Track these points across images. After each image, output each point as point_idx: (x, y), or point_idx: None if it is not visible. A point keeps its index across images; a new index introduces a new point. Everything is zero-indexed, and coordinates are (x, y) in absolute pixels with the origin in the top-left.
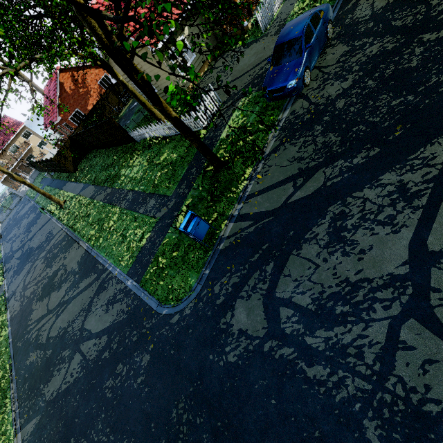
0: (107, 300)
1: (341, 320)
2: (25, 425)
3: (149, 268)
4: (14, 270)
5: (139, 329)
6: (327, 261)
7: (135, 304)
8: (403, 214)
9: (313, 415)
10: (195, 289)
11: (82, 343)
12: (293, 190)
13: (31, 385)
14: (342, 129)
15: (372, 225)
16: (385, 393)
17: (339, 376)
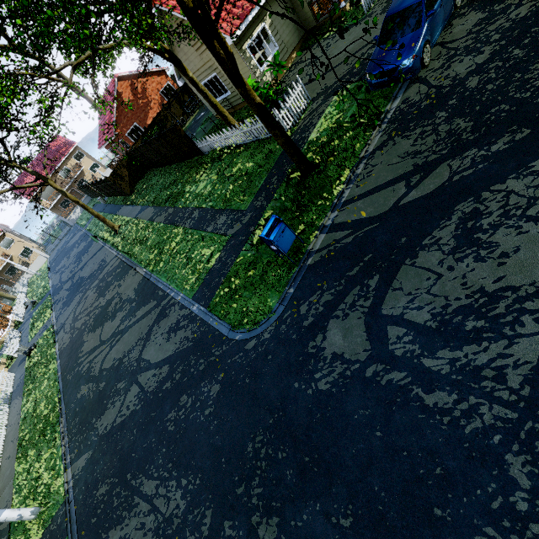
0: (169, 328)
1: (473, 338)
2: (76, 460)
3: (219, 290)
4: (64, 302)
5: (207, 357)
6: (454, 270)
7: (202, 331)
8: None
9: (433, 449)
10: (276, 311)
11: (139, 374)
12: (405, 190)
13: (82, 419)
14: (475, 112)
15: (519, 222)
16: (538, 422)
17: (470, 404)
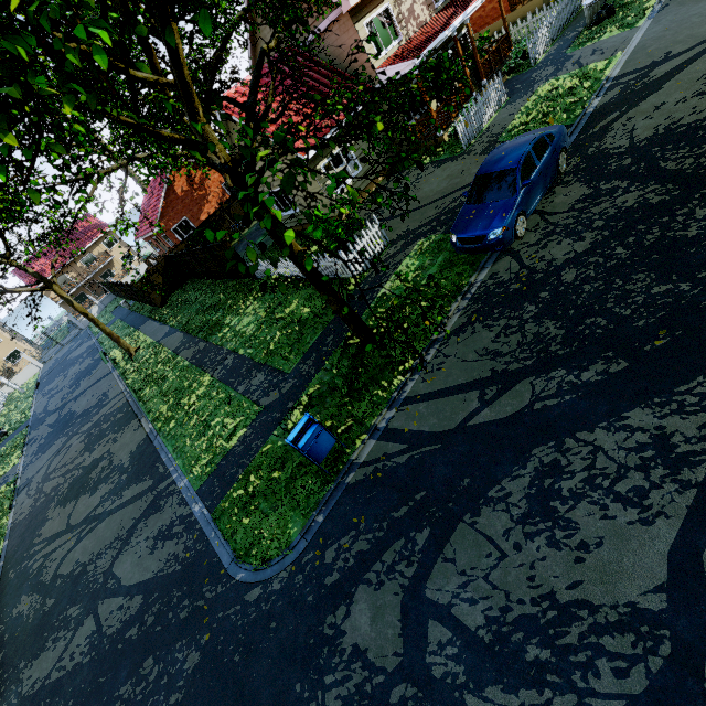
0: (158, 531)
1: (534, 677)
2: None
3: (232, 489)
4: (40, 444)
5: (194, 597)
6: (521, 550)
7: (197, 550)
8: (661, 490)
9: None
10: (296, 547)
11: (102, 600)
12: (478, 405)
13: (8, 656)
14: (568, 318)
15: (606, 499)
16: None
17: None
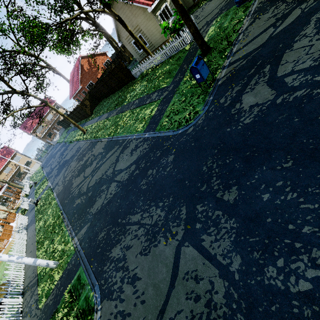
0: (131, 150)
1: None
2: (79, 231)
3: (161, 120)
4: (55, 175)
5: (161, 148)
6: None
7: (154, 141)
8: None
9: None
10: (203, 110)
11: (115, 177)
12: (274, 29)
13: (79, 213)
14: None
15: None
16: None
17: None
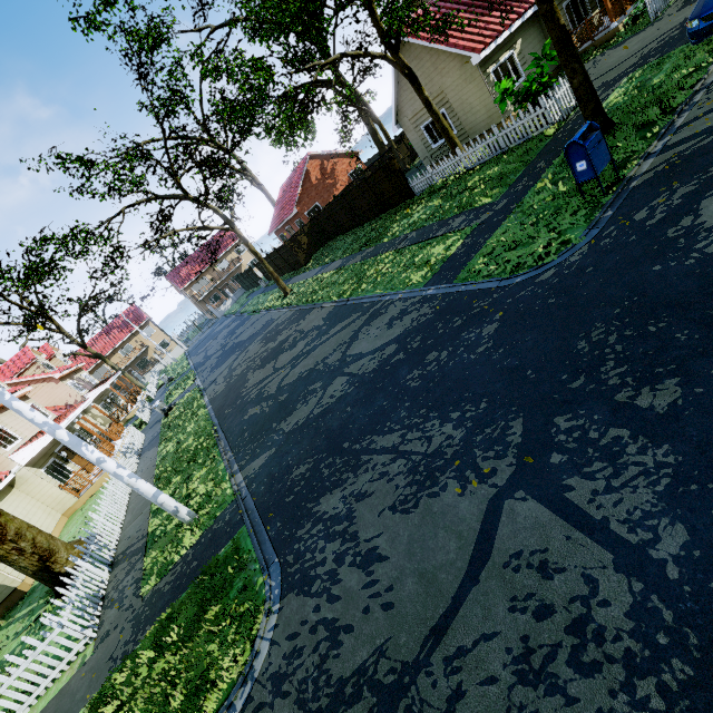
0: (388, 320)
1: None
2: (250, 463)
3: (471, 262)
4: (213, 367)
5: (465, 313)
6: None
7: (449, 300)
8: None
9: None
10: (586, 236)
11: (346, 367)
12: None
13: (255, 430)
14: None
15: None
16: None
17: None
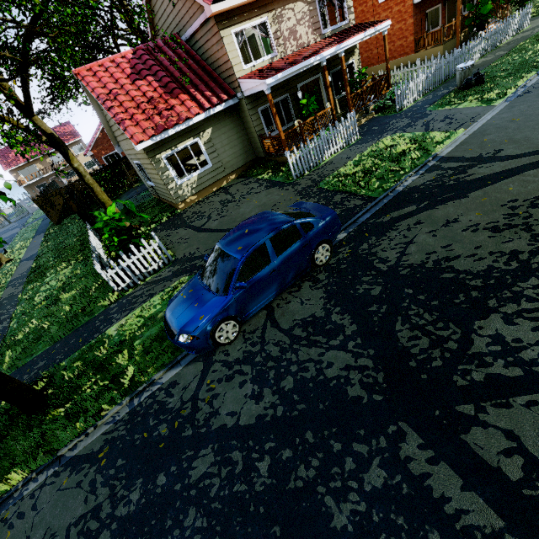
0: None
1: None
2: None
3: None
4: None
5: None
6: None
7: None
8: None
9: None
10: None
11: None
12: None
13: None
14: None
15: None
16: None
17: None
